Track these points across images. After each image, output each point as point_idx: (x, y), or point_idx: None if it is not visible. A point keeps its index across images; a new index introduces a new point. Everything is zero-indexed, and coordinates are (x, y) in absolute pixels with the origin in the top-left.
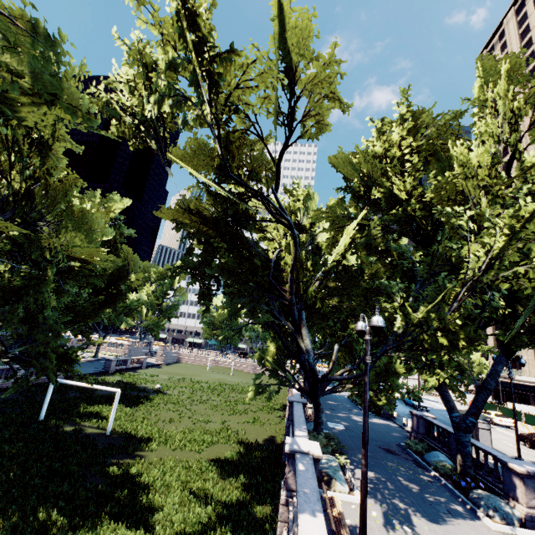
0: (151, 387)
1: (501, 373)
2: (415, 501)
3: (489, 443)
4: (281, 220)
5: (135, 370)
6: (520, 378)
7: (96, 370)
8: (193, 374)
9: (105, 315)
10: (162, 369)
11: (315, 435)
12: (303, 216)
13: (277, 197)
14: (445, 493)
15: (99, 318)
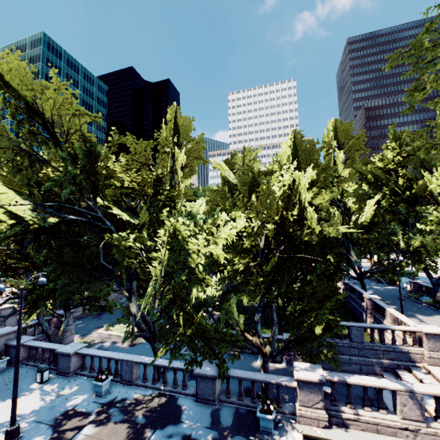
0: None
1: None
2: (416, 312)
3: None
4: (334, 204)
5: None
6: None
7: None
8: None
9: None
10: None
11: None
12: None
13: None
14: (429, 309)
15: None
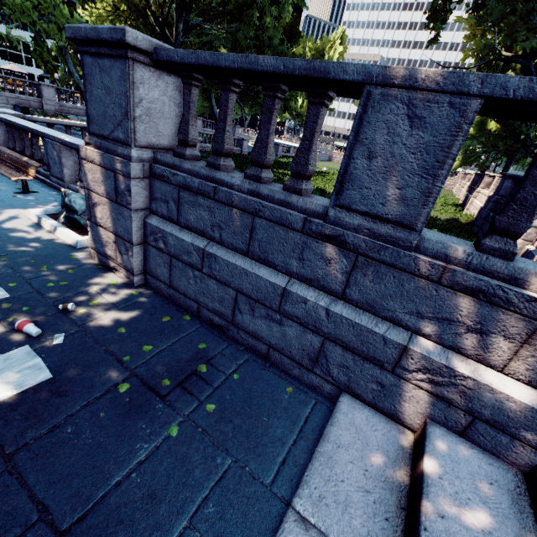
0: (317, 171)
1: None
2: None
3: None
4: None
5: None
6: None
7: None
8: None
9: None
10: (318, 162)
11: None
12: None
13: None
14: None
15: None
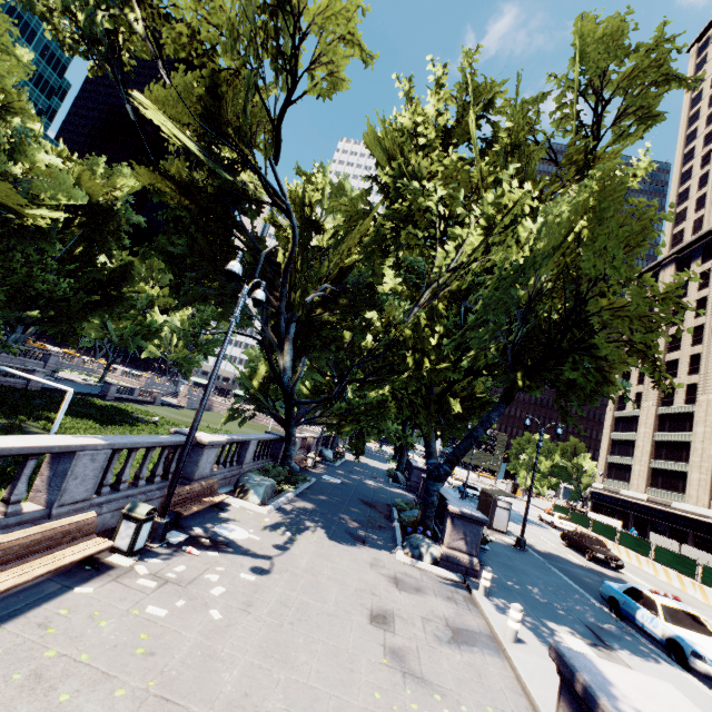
0: (149, 419)
1: (494, 421)
2: (335, 528)
3: (505, 524)
4: (278, 203)
5: (144, 404)
6: (625, 492)
7: (89, 392)
8: (217, 422)
9: (116, 332)
10: (181, 410)
11: (277, 466)
12: (329, 214)
13: (276, 172)
14: (384, 534)
15: (89, 321)
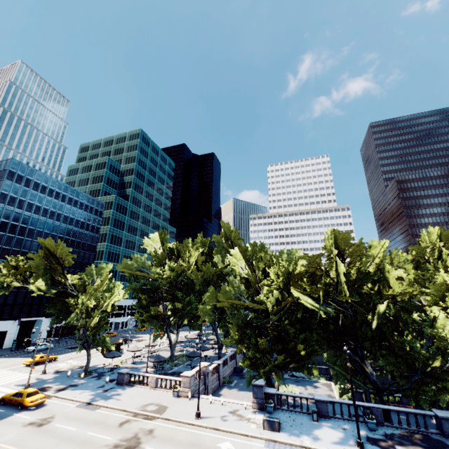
0: None
1: None
2: None
3: None
4: None
5: None
6: None
7: None
8: None
9: None
10: None
11: None
12: None
13: None
14: None
15: None
